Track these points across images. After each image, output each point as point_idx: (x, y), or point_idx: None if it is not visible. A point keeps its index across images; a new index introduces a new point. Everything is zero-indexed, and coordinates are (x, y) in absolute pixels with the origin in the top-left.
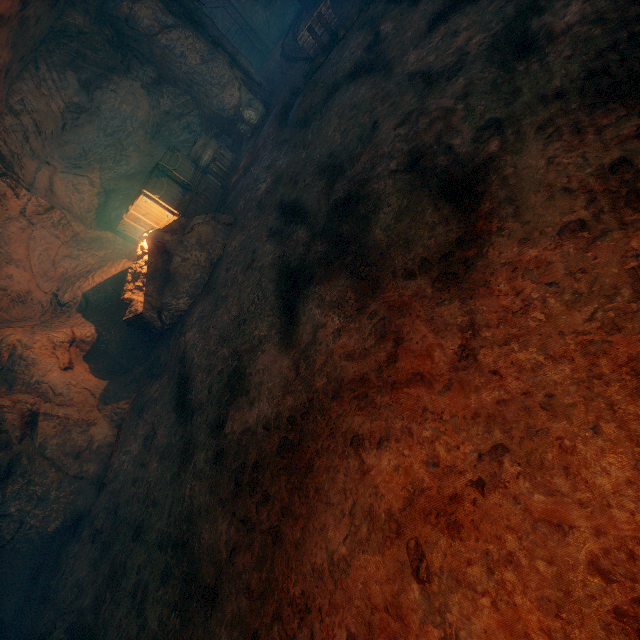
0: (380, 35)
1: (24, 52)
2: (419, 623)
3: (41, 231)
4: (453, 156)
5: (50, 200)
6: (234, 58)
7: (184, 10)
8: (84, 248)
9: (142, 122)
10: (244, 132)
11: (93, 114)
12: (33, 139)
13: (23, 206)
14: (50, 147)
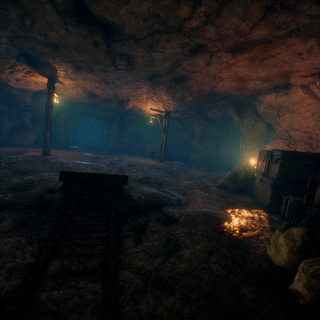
0: None
1: None
2: (157, 162)
3: None
4: (134, 164)
5: None
6: None
7: None
8: None
9: None
10: None
11: None
12: None
13: None
14: None
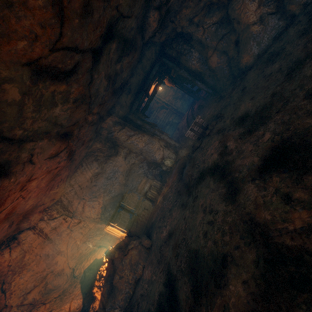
0: (227, 148)
1: (76, 165)
2: None
3: (75, 232)
4: None
5: (82, 215)
6: (160, 137)
7: (142, 121)
8: (92, 236)
9: (121, 172)
10: (165, 169)
11: (103, 173)
12: (78, 192)
13: (68, 224)
14: (85, 191)
